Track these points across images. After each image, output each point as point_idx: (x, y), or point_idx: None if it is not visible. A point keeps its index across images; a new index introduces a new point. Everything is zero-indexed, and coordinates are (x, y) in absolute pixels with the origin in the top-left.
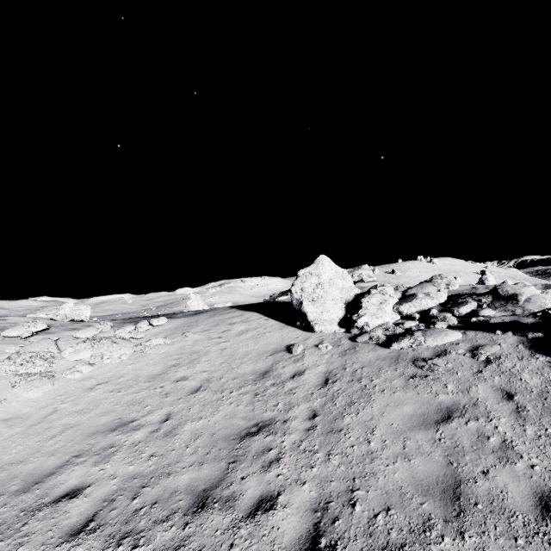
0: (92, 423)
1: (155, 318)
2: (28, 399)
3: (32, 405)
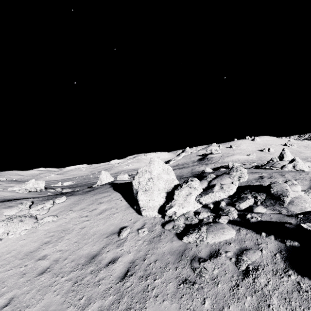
0: None
1: (63, 195)
2: None
3: None
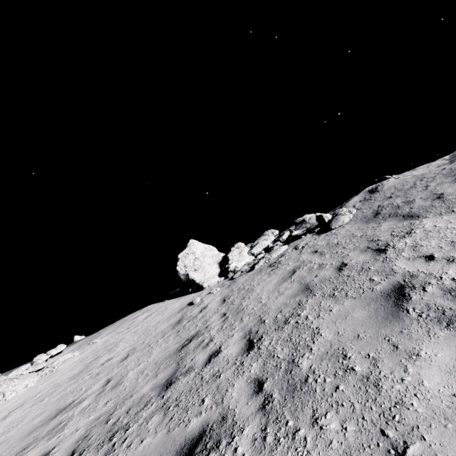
0: (24, 429)
1: None
2: None
3: None
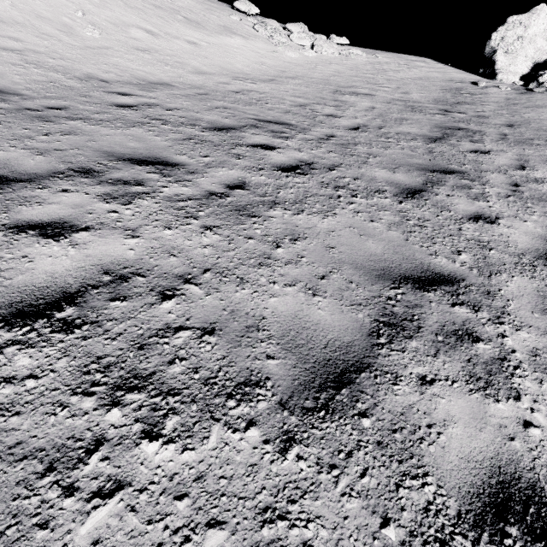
0: (349, 78)
1: None
2: (290, 57)
3: (296, 61)
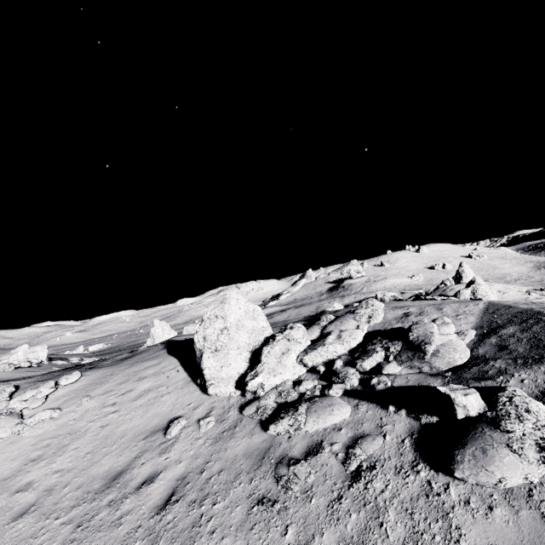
0: None
1: (77, 369)
2: None
3: None
